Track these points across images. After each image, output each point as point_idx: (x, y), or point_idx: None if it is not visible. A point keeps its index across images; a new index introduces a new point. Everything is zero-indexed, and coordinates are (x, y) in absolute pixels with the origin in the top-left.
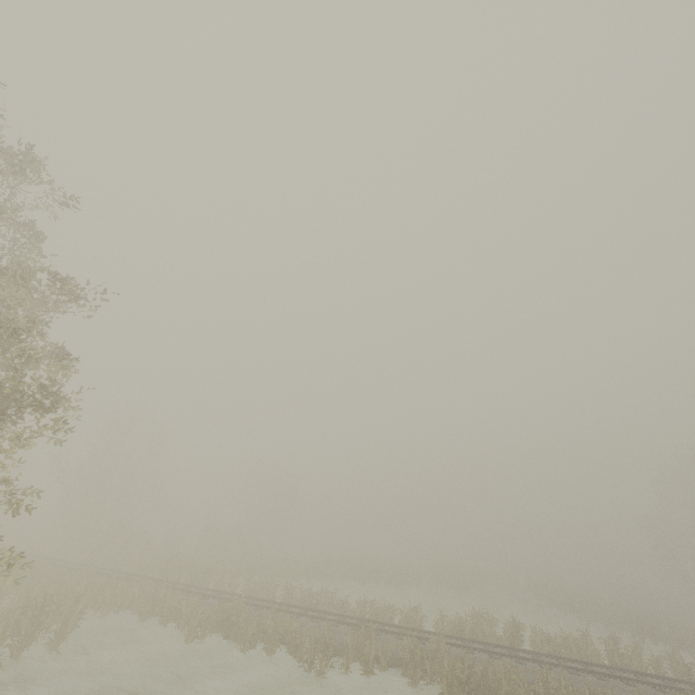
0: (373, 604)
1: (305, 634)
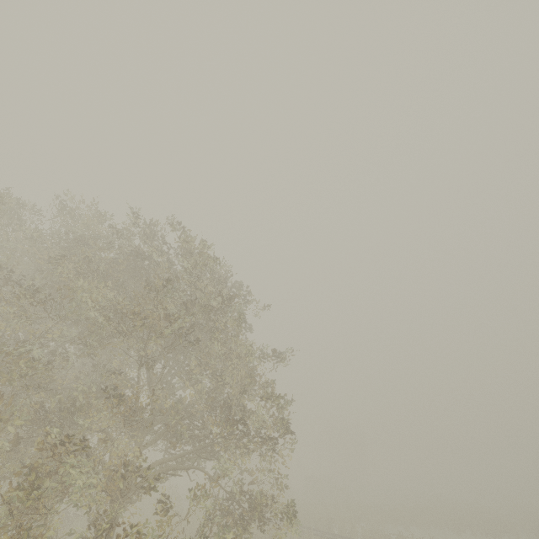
0: None
1: None
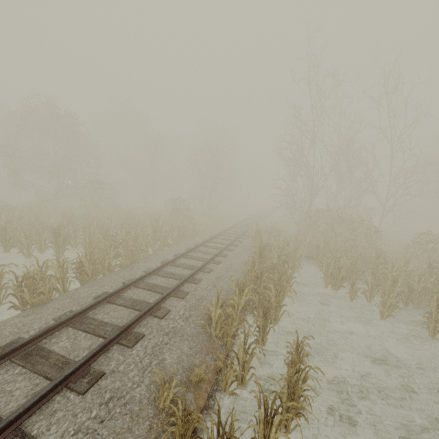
0: None
1: None
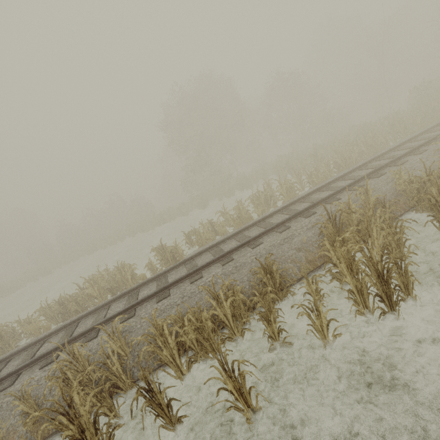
0: (224, 356)
1: (202, 223)
